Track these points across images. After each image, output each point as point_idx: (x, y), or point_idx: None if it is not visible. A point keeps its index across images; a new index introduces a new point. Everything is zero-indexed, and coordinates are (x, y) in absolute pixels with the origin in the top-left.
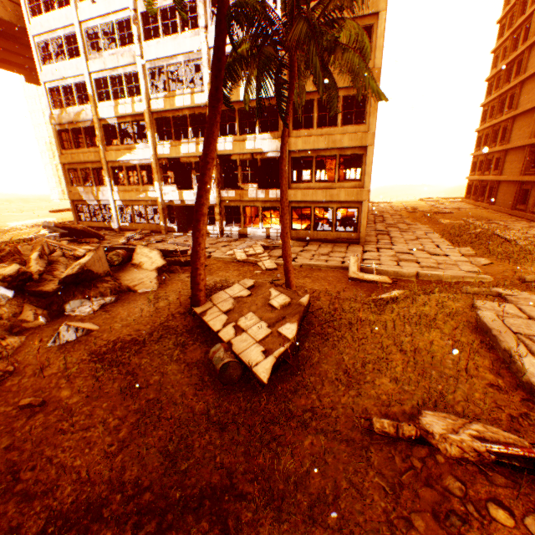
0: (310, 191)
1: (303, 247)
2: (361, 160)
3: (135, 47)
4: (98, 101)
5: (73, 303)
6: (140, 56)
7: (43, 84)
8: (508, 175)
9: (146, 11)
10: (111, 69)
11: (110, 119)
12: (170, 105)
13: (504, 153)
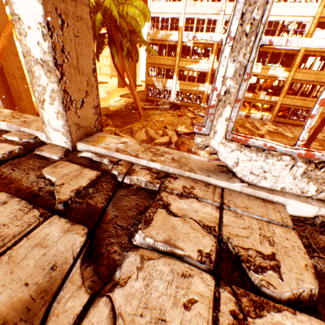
0: (294, 100)
1: (286, 127)
2: None
3: (220, 4)
4: (183, 31)
5: None
6: (224, 11)
7: None
8: None
9: None
10: (199, 14)
11: (188, 43)
12: None
13: None
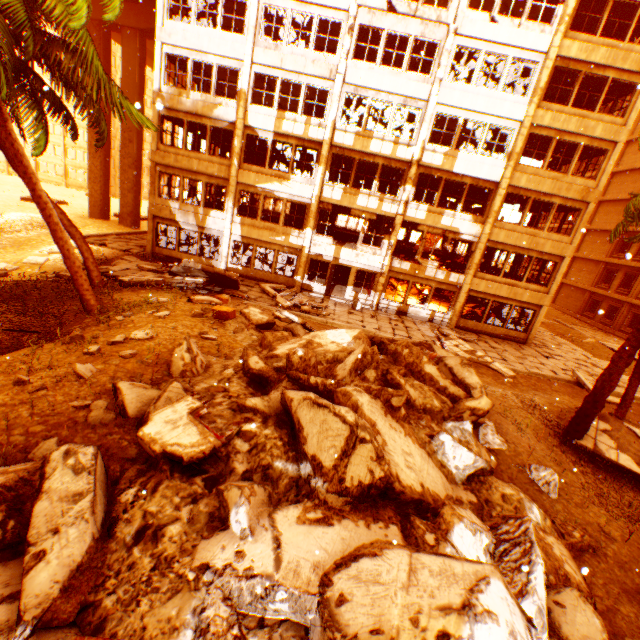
0: (495, 284)
1: (486, 343)
2: (553, 268)
3: (335, 59)
4: (250, 102)
5: (480, 431)
6: (343, 75)
7: (159, 43)
8: (575, 281)
9: (368, 25)
10: (288, 71)
11: (262, 132)
12: (361, 146)
13: (572, 259)
